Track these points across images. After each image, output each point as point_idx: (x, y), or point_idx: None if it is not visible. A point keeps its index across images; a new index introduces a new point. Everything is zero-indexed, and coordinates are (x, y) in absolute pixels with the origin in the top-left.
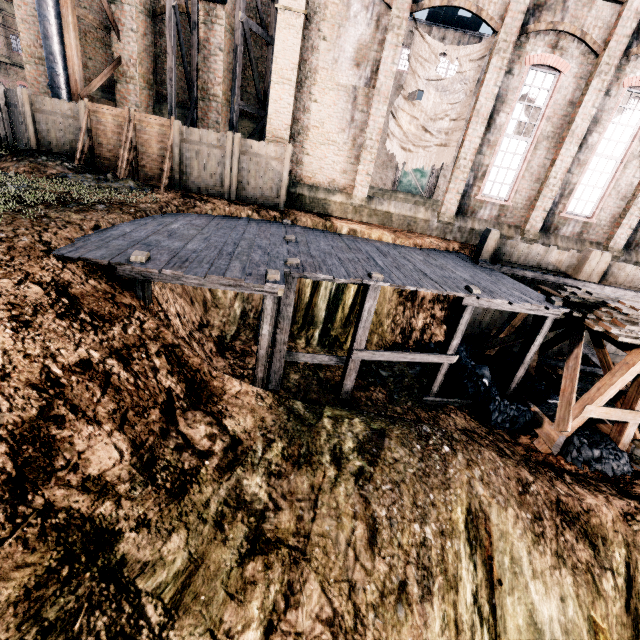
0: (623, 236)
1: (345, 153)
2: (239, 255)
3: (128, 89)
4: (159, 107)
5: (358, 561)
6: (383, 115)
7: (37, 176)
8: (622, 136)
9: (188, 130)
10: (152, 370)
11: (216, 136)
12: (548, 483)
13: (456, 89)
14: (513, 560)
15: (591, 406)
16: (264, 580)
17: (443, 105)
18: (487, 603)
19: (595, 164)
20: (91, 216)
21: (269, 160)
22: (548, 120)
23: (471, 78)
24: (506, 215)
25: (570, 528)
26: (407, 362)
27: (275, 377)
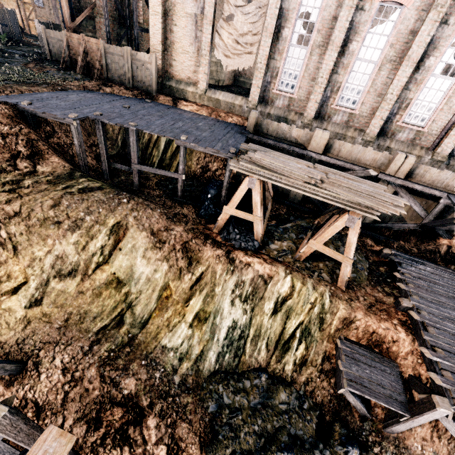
0: (377, 125)
1: (194, 59)
2: (78, 109)
3: (100, 21)
4: (120, 31)
5: (41, 207)
6: (210, 33)
7: (39, 71)
8: (379, 43)
9: (108, 46)
10: (16, 143)
11: (120, 49)
12: (191, 237)
13: (254, 12)
14: (134, 247)
15: (227, 207)
16: (4, 196)
17: (247, 24)
18: (108, 251)
19: (358, 67)
20: (33, 88)
21: (146, 64)
22: (319, 32)
23: (263, 3)
24: (294, 105)
25: (183, 253)
26: (188, 184)
27: (105, 173)
